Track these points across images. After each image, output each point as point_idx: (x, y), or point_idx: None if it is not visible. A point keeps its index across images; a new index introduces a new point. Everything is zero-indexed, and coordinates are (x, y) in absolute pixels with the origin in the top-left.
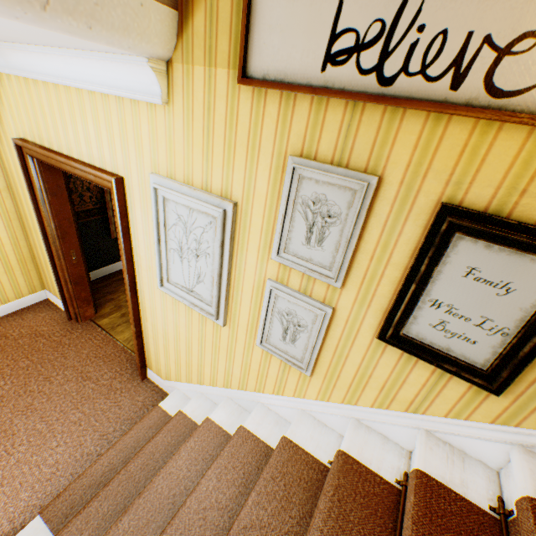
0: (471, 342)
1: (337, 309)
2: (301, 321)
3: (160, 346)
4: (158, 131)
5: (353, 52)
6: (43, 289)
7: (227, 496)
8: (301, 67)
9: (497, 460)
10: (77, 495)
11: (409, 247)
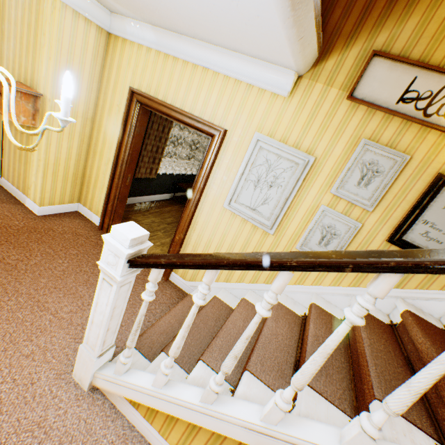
0: (439, 243)
1: (364, 225)
2: (336, 231)
3: (197, 252)
4: (273, 109)
5: (414, 100)
6: (77, 202)
7: (284, 331)
8: (385, 99)
9: (439, 312)
10: (154, 337)
11: (417, 192)
